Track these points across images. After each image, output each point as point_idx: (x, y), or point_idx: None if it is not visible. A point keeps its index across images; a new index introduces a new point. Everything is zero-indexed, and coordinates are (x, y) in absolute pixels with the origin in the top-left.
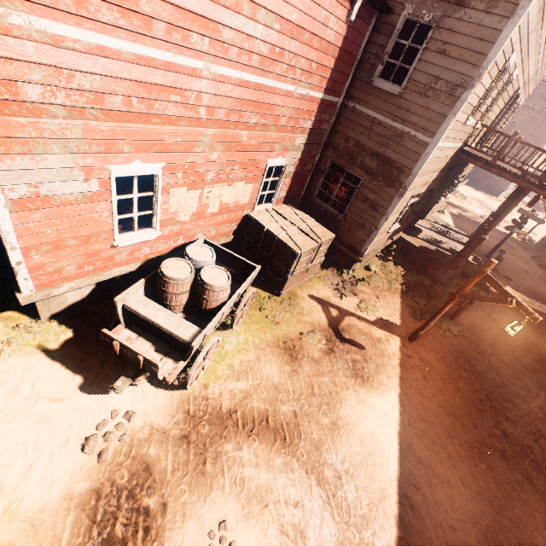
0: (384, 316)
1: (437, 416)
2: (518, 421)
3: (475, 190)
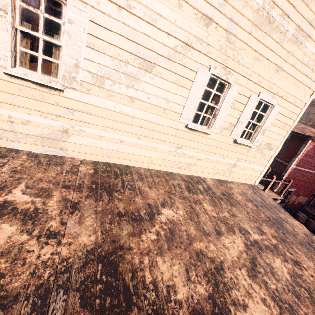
0: None
1: None
2: None
3: None
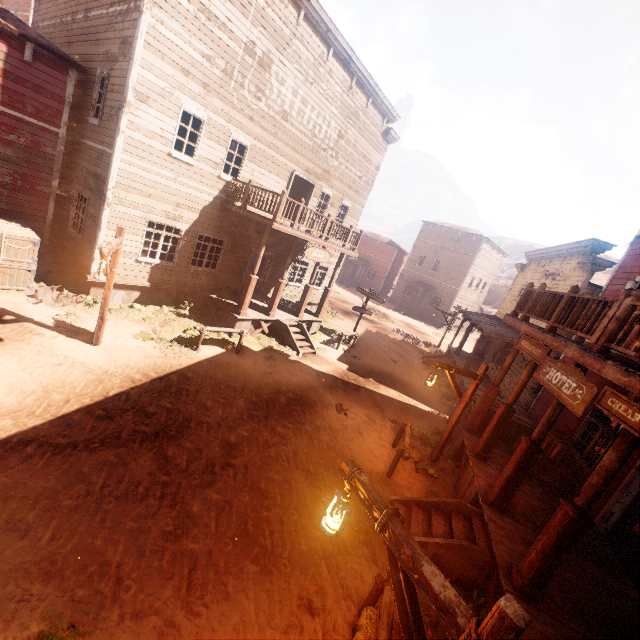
0: (87, 328)
1: (12, 383)
2: (159, 414)
3: (416, 320)
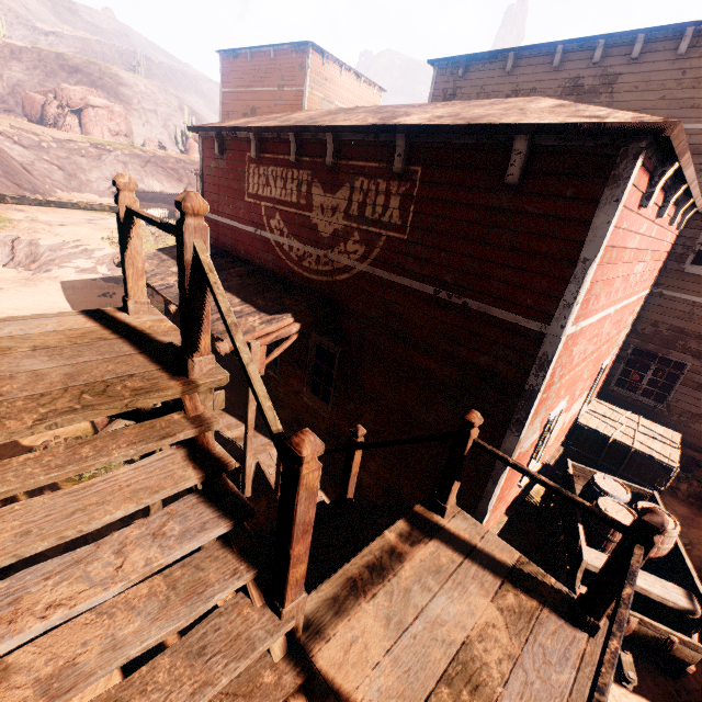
0: None
1: None
2: None
3: None
